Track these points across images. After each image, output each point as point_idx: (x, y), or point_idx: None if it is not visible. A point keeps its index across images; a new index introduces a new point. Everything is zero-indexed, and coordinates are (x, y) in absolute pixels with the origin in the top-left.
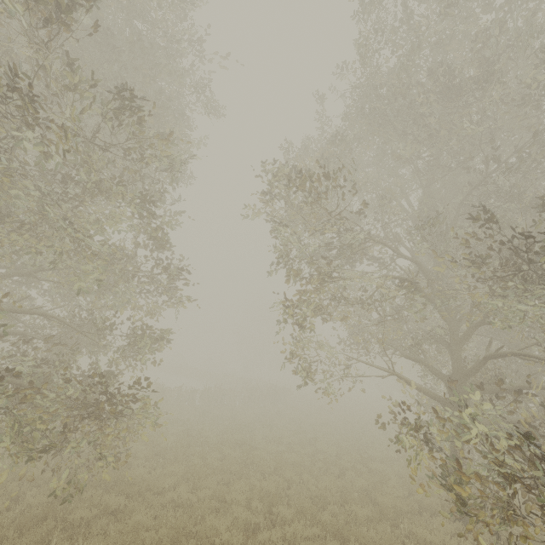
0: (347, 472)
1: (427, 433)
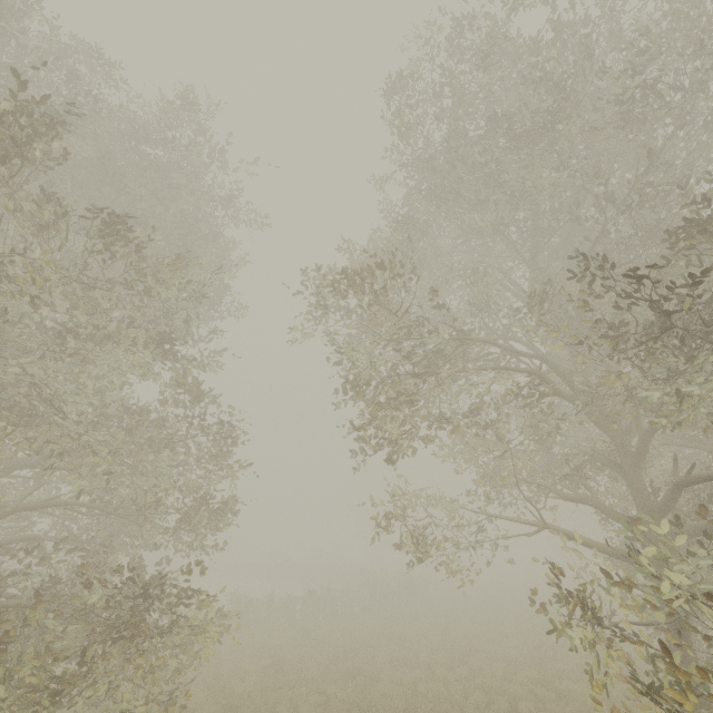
0: (521, 703)
1: (599, 618)
